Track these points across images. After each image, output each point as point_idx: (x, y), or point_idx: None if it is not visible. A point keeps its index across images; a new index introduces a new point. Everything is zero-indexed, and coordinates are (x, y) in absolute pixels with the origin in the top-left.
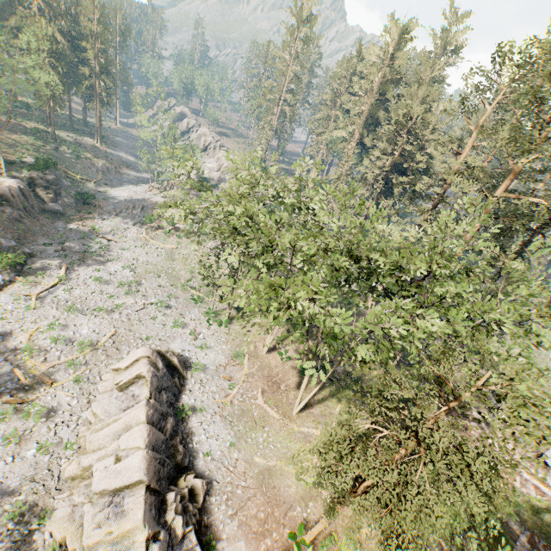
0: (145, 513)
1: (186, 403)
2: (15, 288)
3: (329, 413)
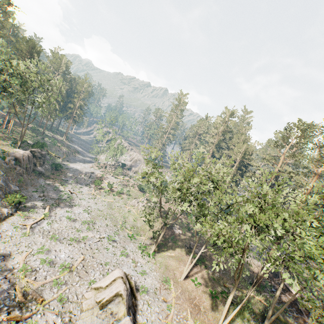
0: None
1: (143, 322)
2: (14, 219)
3: None
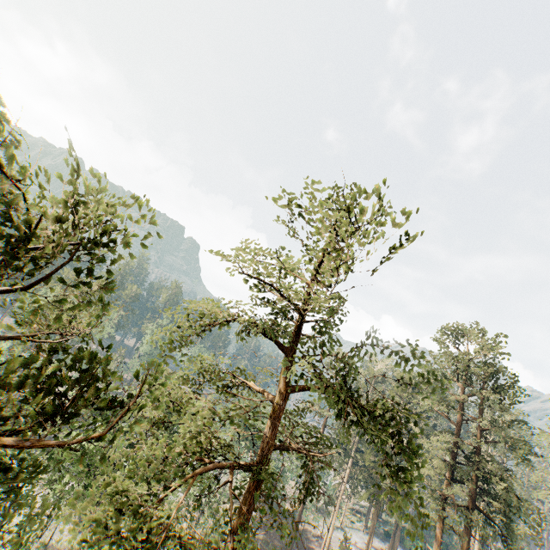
0: None
1: None
2: None
3: None
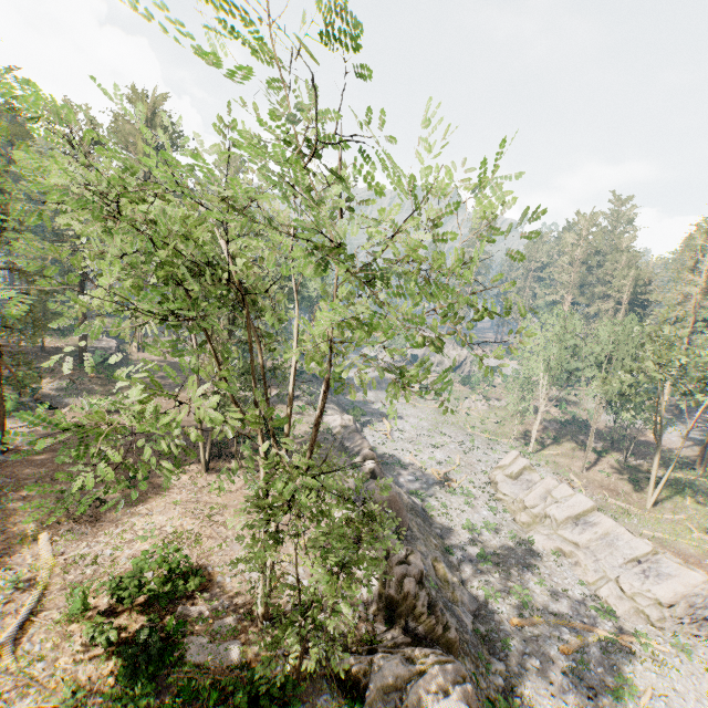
0: (613, 519)
1: None
2: (368, 433)
3: (680, 506)
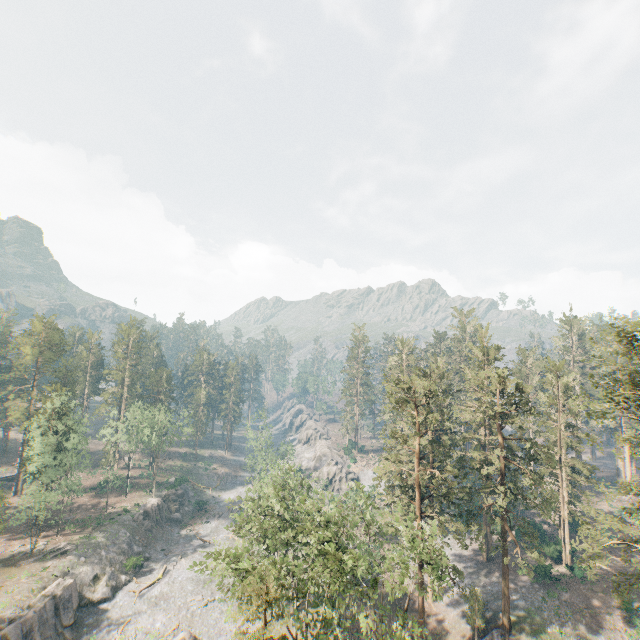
0: None
1: None
2: (129, 587)
3: None
